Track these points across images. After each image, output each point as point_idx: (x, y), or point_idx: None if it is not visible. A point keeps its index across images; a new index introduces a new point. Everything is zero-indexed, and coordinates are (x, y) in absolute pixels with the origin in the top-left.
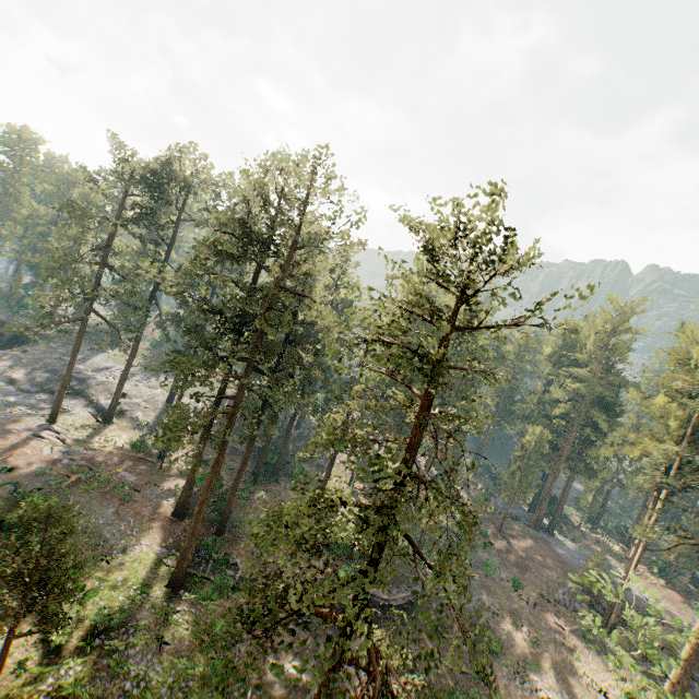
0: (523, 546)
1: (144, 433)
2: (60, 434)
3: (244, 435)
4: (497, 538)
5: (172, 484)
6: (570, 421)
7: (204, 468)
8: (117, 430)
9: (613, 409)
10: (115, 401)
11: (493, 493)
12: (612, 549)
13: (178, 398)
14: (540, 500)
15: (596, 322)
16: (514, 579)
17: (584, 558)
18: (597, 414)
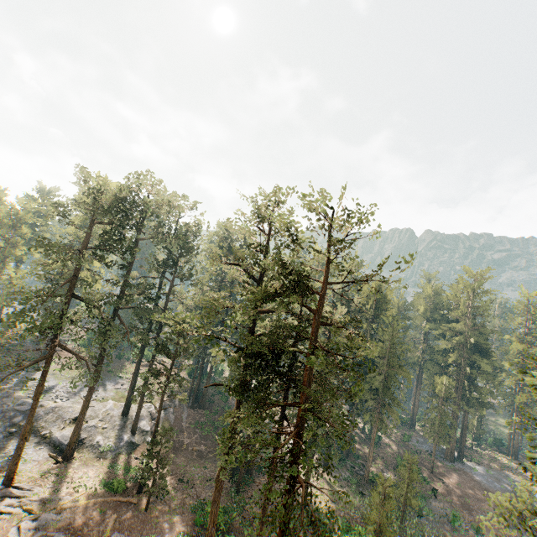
0: (454, 483)
1: (109, 460)
2: (20, 497)
3: (203, 432)
4: (434, 481)
5: (169, 530)
6: (457, 365)
7: (185, 488)
8: (81, 467)
9: (485, 351)
10: (76, 434)
11: (410, 435)
12: (503, 463)
13: (156, 421)
14: (448, 435)
15: (459, 287)
16: (477, 526)
17: (495, 479)
18: (479, 358)
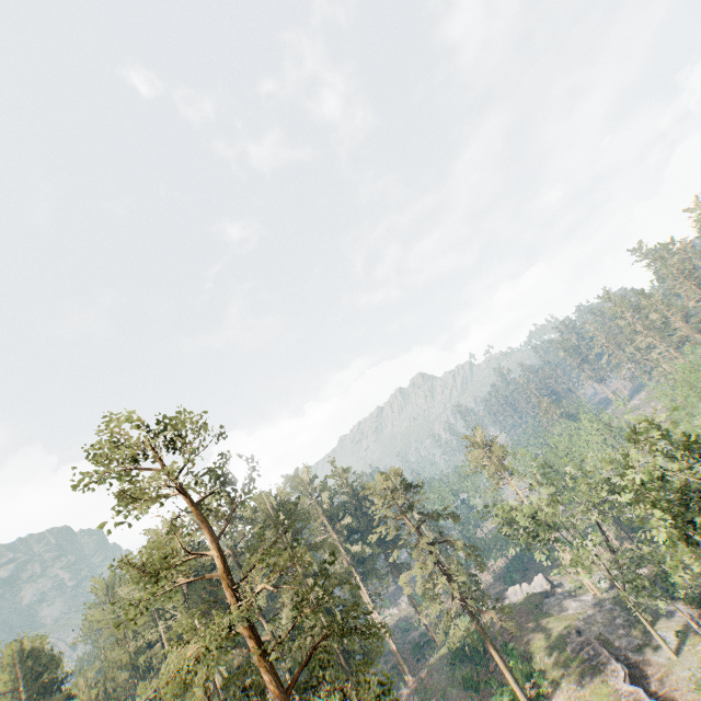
0: None
1: None
2: None
3: None
4: None
5: None
6: None
7: None
8: None
9: None
10: None
11: None
12: None
13: None
14: None
15: None
16: None
17: None
18: None
